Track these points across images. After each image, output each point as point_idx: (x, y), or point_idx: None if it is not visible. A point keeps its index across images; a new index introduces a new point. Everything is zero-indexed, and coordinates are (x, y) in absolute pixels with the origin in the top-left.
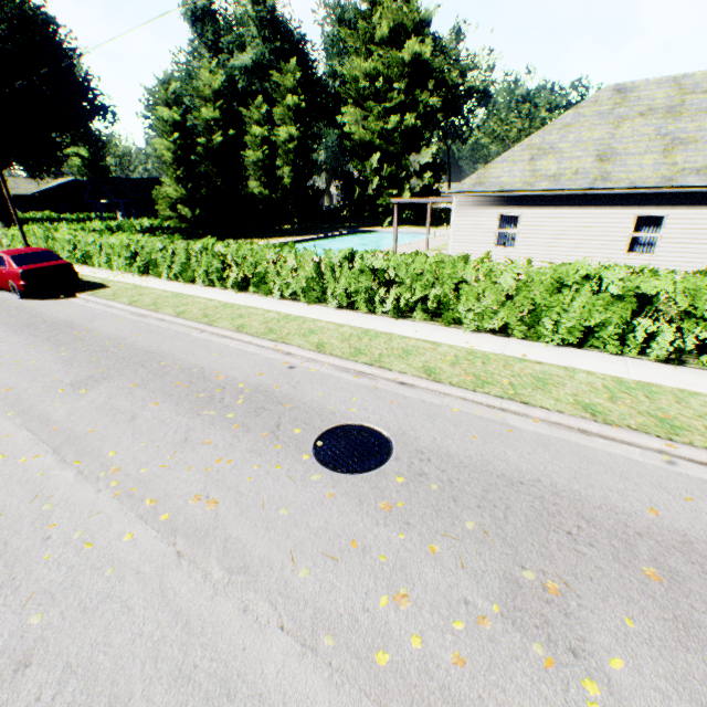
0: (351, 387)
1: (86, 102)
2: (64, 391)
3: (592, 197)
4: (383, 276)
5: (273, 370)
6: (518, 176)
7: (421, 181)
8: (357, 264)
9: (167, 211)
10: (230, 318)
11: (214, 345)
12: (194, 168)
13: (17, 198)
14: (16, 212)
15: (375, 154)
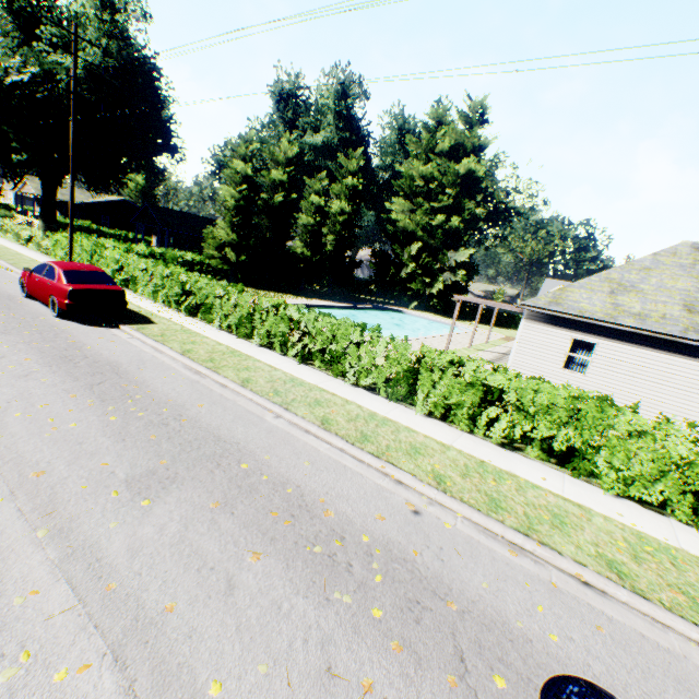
0: (519, 575)
1: (162, 139)
2: (118, 495)
3: (681, 345)
4: (486, 391)
5: (394, 512)
6: (598, 305)
7: (454, 276)
8: (467, 374)
9: (212, 250)
10: (307, 403)
11: (299, 443)
12: (251, 218)
13: (63, 203)
14: (72, 221)
15: (414, 242)
